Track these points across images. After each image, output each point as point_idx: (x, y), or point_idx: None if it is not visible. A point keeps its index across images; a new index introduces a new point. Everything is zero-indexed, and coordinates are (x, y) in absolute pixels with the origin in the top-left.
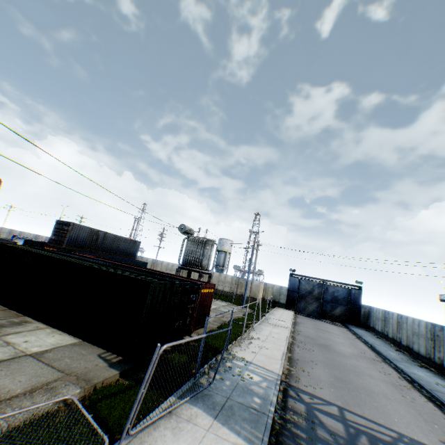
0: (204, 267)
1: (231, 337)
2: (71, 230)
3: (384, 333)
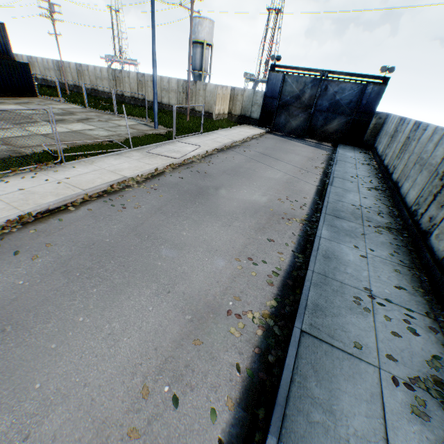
0: None
1: None
2: None
3: (382, 157)
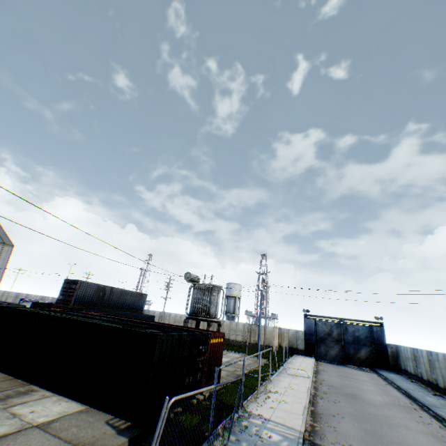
0: (212, 315)
1: (246, 392)
2: (78, 288)
3: (418, 375)
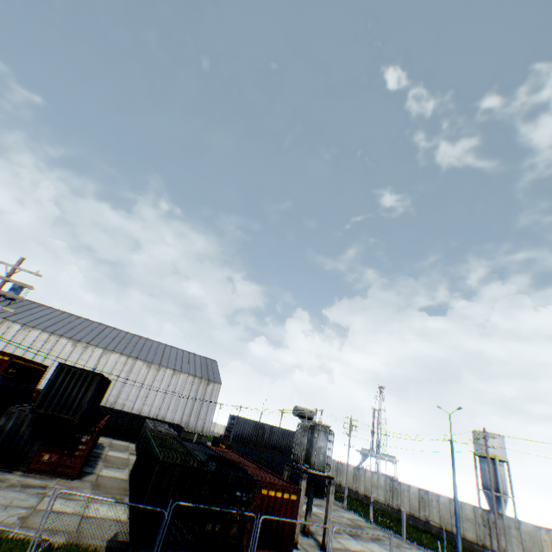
0: (312, 464)
1: None
2: (235, 424)
3: None
